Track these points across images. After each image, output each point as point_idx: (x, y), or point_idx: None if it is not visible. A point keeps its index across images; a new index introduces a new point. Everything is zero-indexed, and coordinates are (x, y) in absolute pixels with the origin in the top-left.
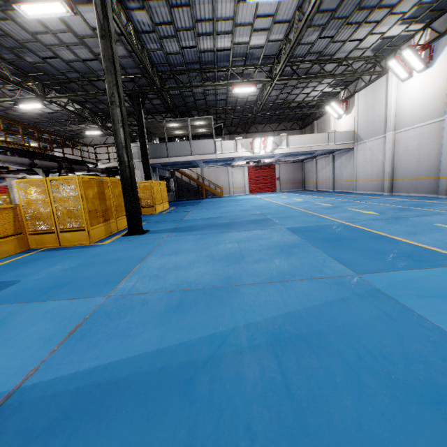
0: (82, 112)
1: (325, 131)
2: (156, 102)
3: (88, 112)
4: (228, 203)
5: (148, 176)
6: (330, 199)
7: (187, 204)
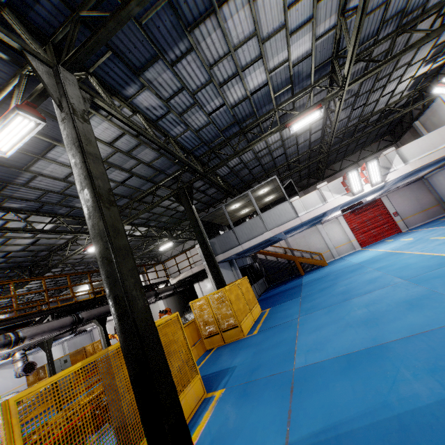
0: (147, 232)
1: None
2: (211, 191)
3: (156, 230)
4: (347, 280)
5: (219, 281)
6: None
7: (285, 297)
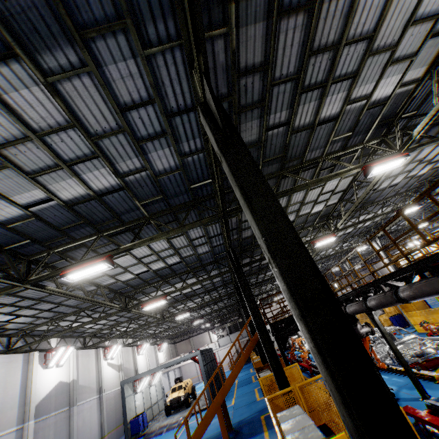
0: None
1: (385, 269)
2: None
3: None
4: None
5: None
6: (426, 300)
7: None
